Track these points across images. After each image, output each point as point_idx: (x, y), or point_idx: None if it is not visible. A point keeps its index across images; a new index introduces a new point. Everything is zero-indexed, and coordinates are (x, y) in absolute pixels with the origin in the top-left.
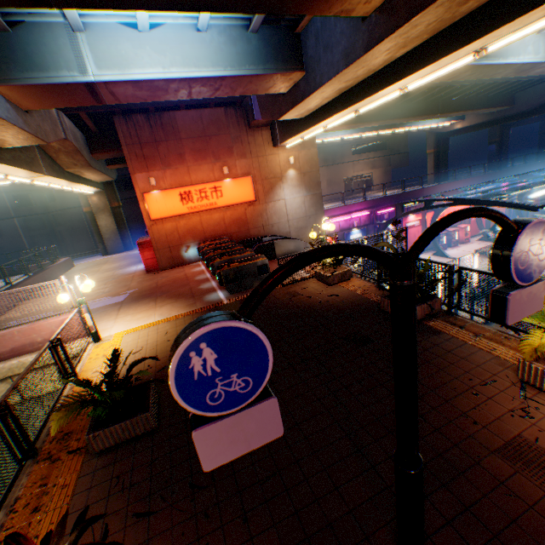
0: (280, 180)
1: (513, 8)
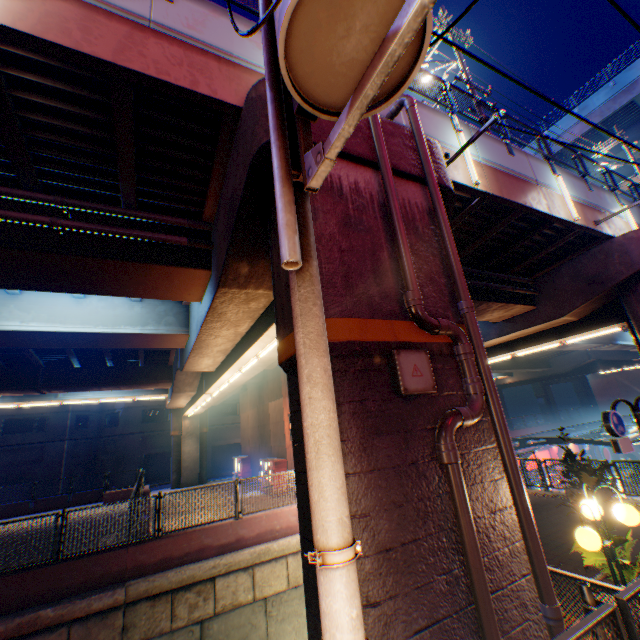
0: None
1: (577, 329)
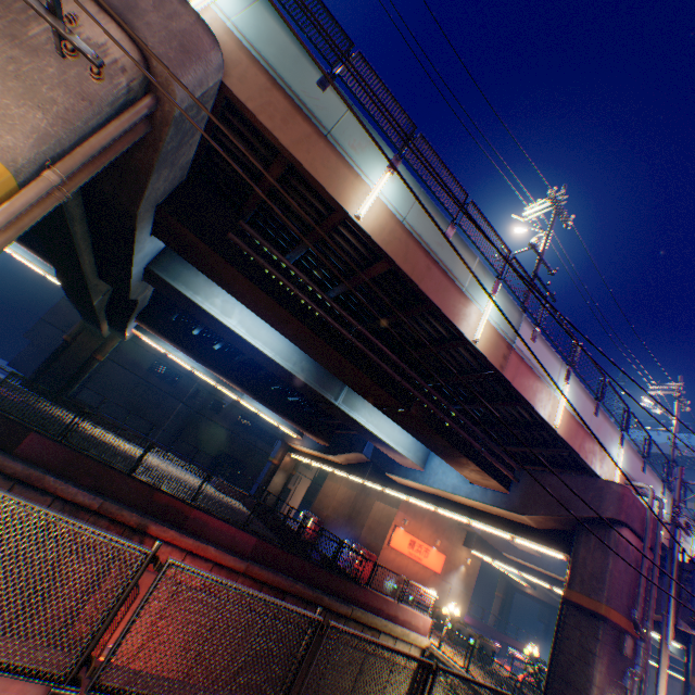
0: (455, 567)
1: None
